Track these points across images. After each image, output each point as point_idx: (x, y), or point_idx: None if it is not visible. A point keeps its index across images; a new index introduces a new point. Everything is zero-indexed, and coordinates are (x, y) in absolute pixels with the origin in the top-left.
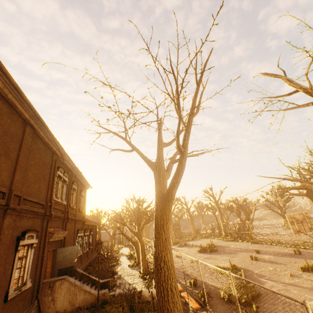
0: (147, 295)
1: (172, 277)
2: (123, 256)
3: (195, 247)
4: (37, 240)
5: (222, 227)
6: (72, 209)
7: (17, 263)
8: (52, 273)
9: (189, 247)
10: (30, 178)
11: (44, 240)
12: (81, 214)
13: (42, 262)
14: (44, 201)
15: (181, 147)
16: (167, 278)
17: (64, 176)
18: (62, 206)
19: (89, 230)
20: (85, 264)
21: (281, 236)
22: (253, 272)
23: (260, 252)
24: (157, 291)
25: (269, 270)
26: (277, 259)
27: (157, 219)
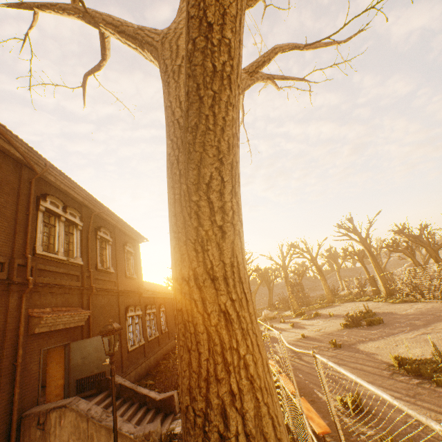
0: None
1: None
2: None
3: (336, 318)
4: None
5: (379, 281)
6: (106, 273)
7: None
8: (65, 388)
9: (324, 319)
10: None
11: (18, 332)
12: (132, 282)
13: (15, 377)
14: (6, 257)
15: None
16: None
17: (66, 214)
18: (75, 268)
19: (155, 305)
20: (153, 358)
21: None
22: None
23: None
24: None
25: None
26: None
27: (174, 224)
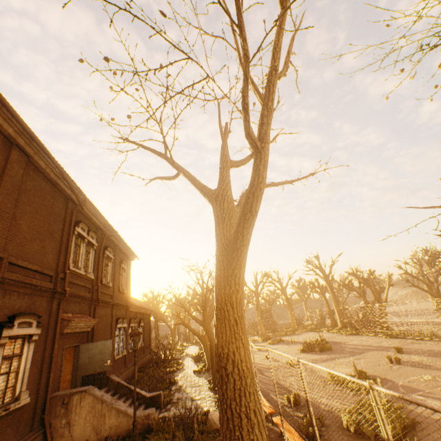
0: (216, 420)
1: (249, 392)
2: (188, 358)
3: (296, 345)
4: (39, 330)
5: (336, 314)
6: (107, 287)
7: (1, 365)
8: (72, 382)
9: (287, 345)
10: (22, 232)
11: (54, 330)
12: (123, 296)
13: (50, 365)
14: (53, 271)
15: (255, 138)
16: (238, 394)
17: (89, 236)
18: (88, 282)
19: (137, 319)
20: (131, 370)
21: (436, 327)
22: (395, 383)
23: (404, 350)
24: (221, 418)
25: (424, 380)
26: (436, 363)
27: (219, 285)
